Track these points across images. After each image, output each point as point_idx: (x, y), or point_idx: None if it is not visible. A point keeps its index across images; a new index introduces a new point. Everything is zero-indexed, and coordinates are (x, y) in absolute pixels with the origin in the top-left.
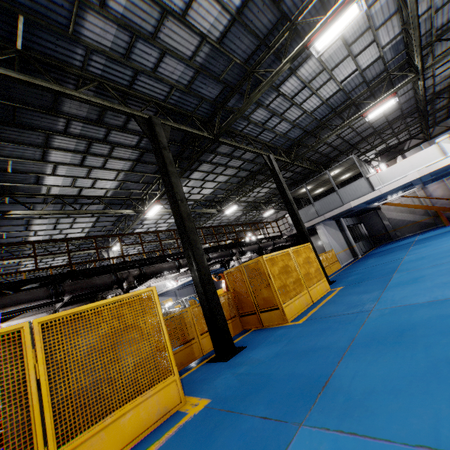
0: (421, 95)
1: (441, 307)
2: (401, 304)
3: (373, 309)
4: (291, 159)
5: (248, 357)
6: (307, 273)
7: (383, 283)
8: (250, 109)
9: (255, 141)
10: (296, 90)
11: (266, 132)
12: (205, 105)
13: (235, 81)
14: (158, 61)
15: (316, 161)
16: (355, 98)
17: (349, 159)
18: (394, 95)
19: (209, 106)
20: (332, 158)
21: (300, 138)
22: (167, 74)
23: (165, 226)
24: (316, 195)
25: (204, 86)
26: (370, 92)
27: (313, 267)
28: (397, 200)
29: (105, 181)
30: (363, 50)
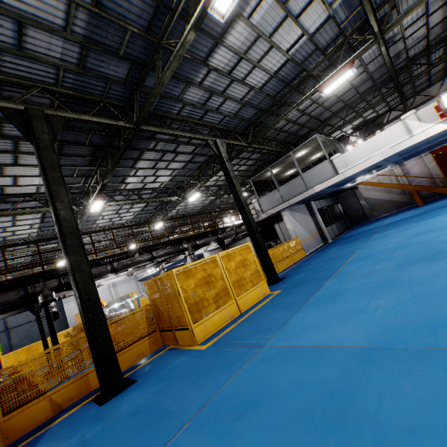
0: (388, 63)
1: (313, 364)
2: (291, 342)
3: (266, 343)
4: (249, 141)
5: (118, 405)
6: (239, 279)
7: (309, 295)
8: (179, 88)
9: (200, 124)
10: (231, 63)
11: (210, 113)
12: (116, 86)
13: (144, 56)
14: (18, 35)
15: (284, 140)
16: (311, 69)
17: (313, 139)
18: (350, 65)
19: (123, 88)
20: (303, 136)
21: (256, 118)
22: (42, 51)
23: (130, 215)
24: (288, 176)
25: (104, 63)
26: (329, 61)
27: (249, 270)
28: (375, 179)
29: (30, 177)
30: (305, 10)
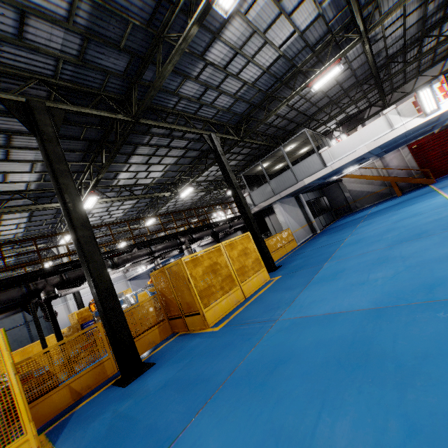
0: (370, 61)
1: (328, 327)
2: (303, 313)
3: (279, 317)
4: (241, 136)
5: (144, 383)
6: (242, 267)
7: (310, 276)
8: (176, 82)
9: (194, 119)
10: (227, 58)
11: (205, 108)
12: (114, 79)
13: (143, 49)
14: (20, 24)
15: (273, 135)
16: (300, 66)
17: (302, 134)
18: (338, 62)
19: (121, 81)
20: (291, 131)
21: (248, 113)
22: (43, 41)
23: (120, 213)
24: (277, 170)
25: (104, 56)
26: (317, 58)
27: (250, 258)
28: (357, 171)
29: (20, 173)
30: (298, 8)
